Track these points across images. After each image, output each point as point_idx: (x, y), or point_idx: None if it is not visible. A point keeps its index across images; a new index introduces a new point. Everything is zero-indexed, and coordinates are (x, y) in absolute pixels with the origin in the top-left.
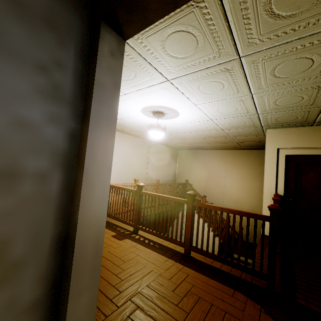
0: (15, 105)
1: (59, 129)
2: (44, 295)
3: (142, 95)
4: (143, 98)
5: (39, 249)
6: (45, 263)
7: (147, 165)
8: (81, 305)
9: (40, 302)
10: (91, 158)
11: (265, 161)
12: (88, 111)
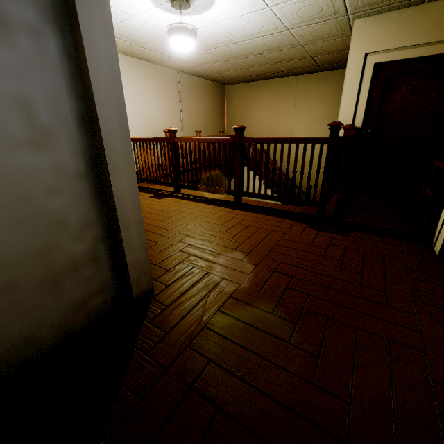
0: None
1: None
2: (86, 170)
3: None
4: None
5: (64, 122)
6: (76, 139)
7: (181, 114)
8: (123, 183)
9: (84, 175)
10: (84, 11)
11: (345, 79)
12: None
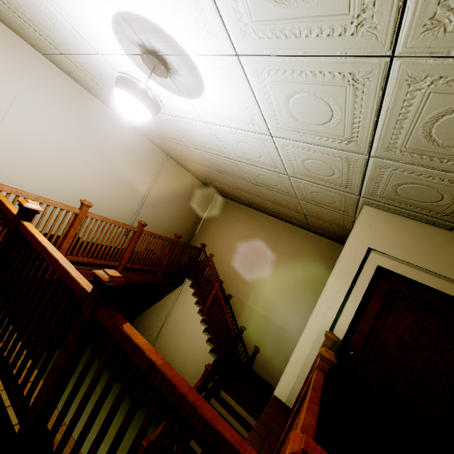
0: None
1: None
2: None
3: None
4: None
5: None
6: None
7: (146, 194)
8: None
9: None
10: None
11: (337, 264)
12: None
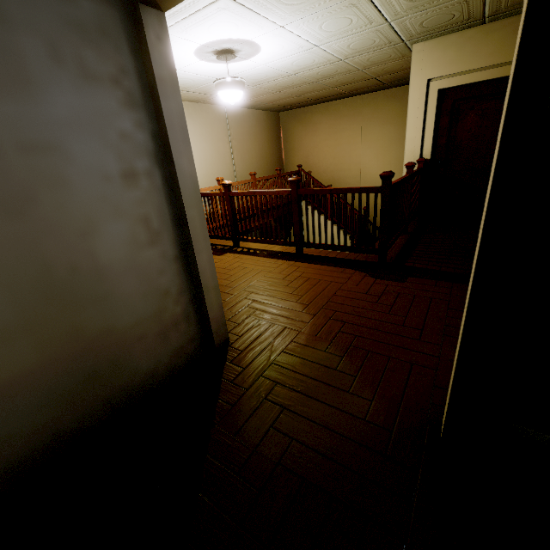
0: (115, 122)
1: (145, 133)
2: (179, 254)
3: (190, 27)
4: (193, 32)
5: (166, 225)
6: (172, 234)
7: (232, 153)
8: (204, 259)
9: (178, 257)
10: (176, 153)
11: (408, 108)
12: (159, 110)
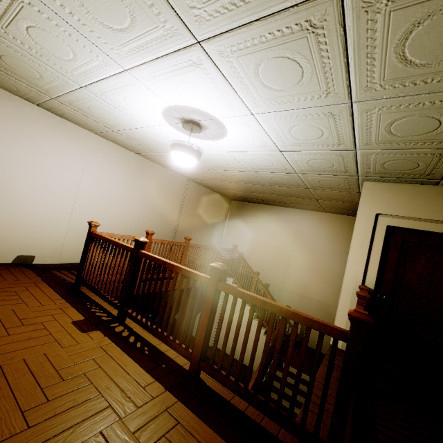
0: None
1: None
2: None
3: (157, 76)
4: (161, 85)
5: None
6: None
7: (179, 215)
8: None
9: None
10: None
11: (354, 232)
12: None
